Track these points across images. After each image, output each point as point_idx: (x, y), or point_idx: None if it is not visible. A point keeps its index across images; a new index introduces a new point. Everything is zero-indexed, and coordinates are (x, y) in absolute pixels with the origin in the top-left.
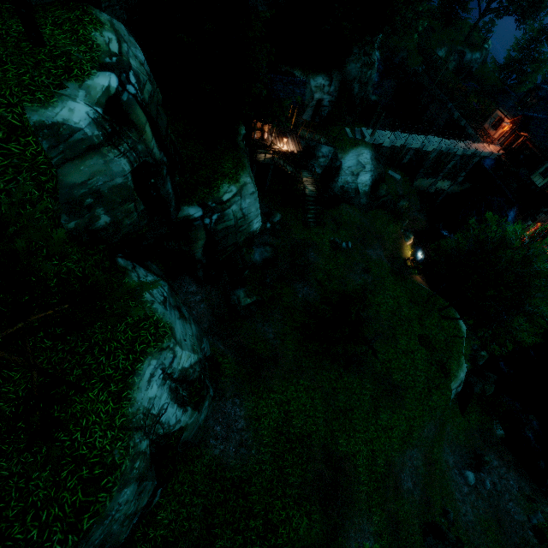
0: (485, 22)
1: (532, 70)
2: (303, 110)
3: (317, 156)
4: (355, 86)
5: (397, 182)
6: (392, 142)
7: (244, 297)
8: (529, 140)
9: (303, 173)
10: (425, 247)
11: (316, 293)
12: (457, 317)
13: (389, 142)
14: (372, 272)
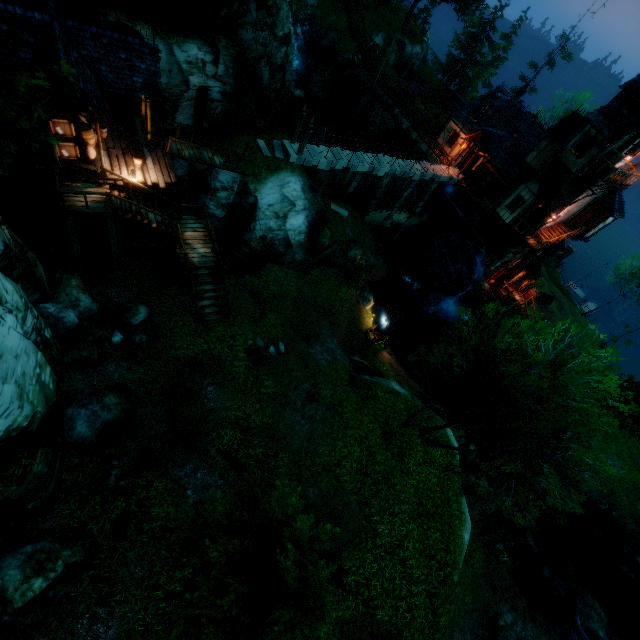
0: (420, 10)
1: (473, 75)
2: (174, 104)
3: (213, 187)
4: (264, 69)
5: (345, 220)
6: (331, 163)
7: (20, 585)
8: (490, 163)
9: (187, 222)
10: (388, 302)
11: (222, 479)
12: (446, 430)
13: (326, 164)
14: (323, 397)
